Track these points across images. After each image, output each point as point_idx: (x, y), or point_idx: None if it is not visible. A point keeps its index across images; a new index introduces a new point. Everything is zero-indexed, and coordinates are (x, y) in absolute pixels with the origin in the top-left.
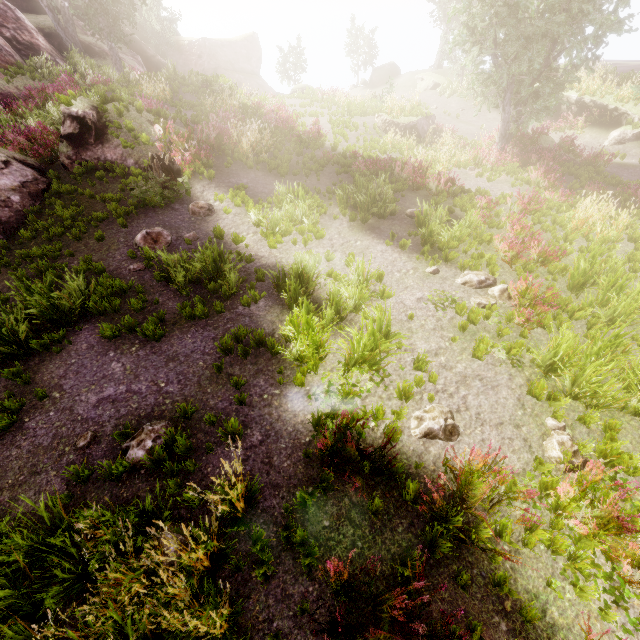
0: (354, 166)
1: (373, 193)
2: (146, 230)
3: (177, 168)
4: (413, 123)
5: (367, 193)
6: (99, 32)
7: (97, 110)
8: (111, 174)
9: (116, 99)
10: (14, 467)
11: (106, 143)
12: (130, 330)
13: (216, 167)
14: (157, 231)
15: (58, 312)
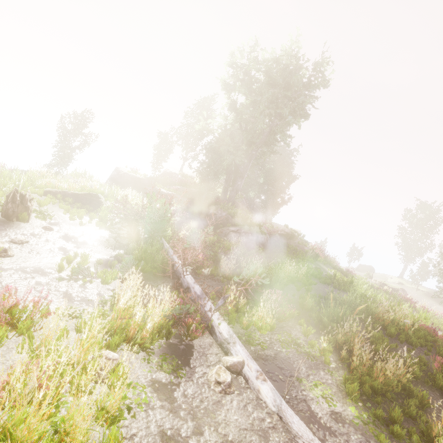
0: (375, 288)
1: (395, 295)
2: (316, 265)
3: (319, 255)
4: (396, 288)
5: (390, 295)
6: (265, 211)
7: (291, 231)
8: (292, 248)
9: (294, 231)
10: (320, 291)
11: (291, 240)
12: (328, 284)
13: (323, 262)
14: (319, 267)
15: (309, 270)
